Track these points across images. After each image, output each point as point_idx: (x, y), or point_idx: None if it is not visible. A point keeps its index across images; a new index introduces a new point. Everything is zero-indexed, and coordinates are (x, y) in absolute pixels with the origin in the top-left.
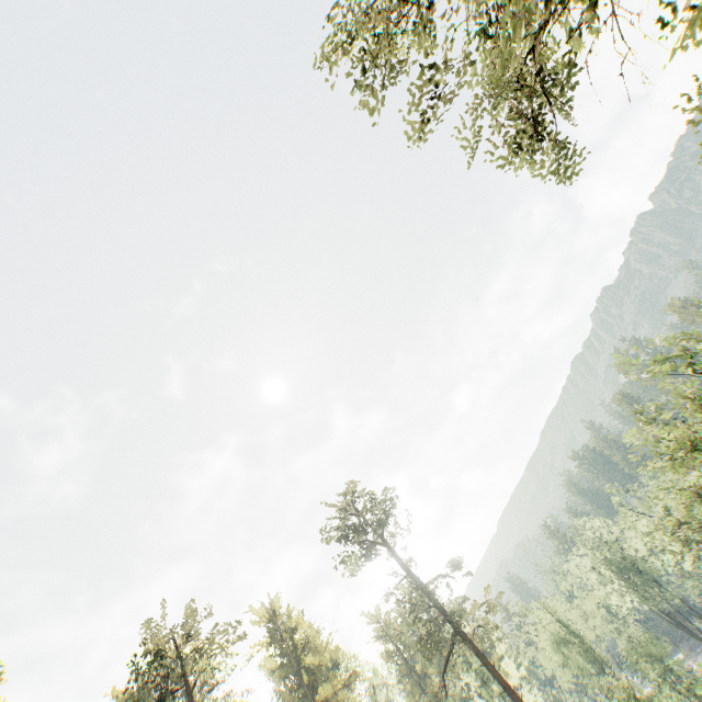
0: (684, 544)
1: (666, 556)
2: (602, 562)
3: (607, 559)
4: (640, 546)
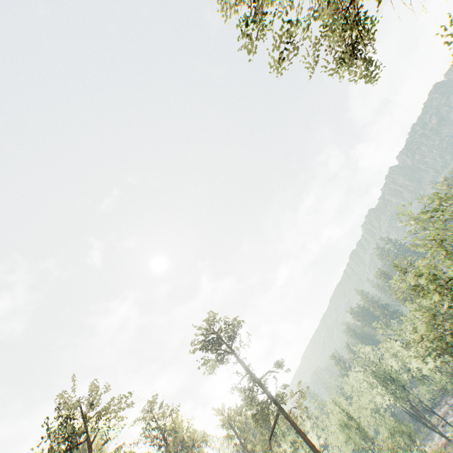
0: (426, 349)
1: (412, 365)
2: (370, 374)
3: (373, 372)
4: (394, 364)
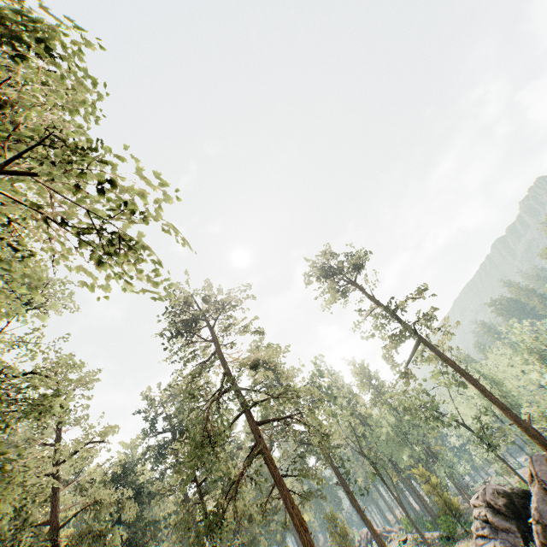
0: None
1: None
2: (525, 351)
3: (530, 349)
4: None
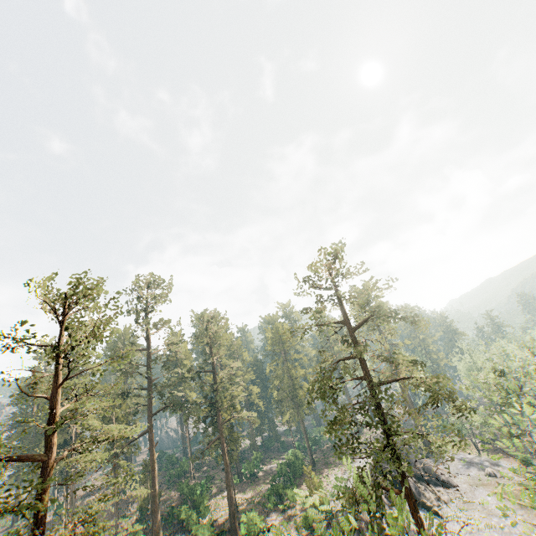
0: None
1: None
2: None
3: None
4: None
